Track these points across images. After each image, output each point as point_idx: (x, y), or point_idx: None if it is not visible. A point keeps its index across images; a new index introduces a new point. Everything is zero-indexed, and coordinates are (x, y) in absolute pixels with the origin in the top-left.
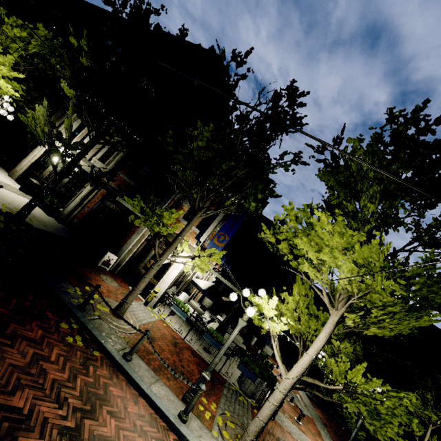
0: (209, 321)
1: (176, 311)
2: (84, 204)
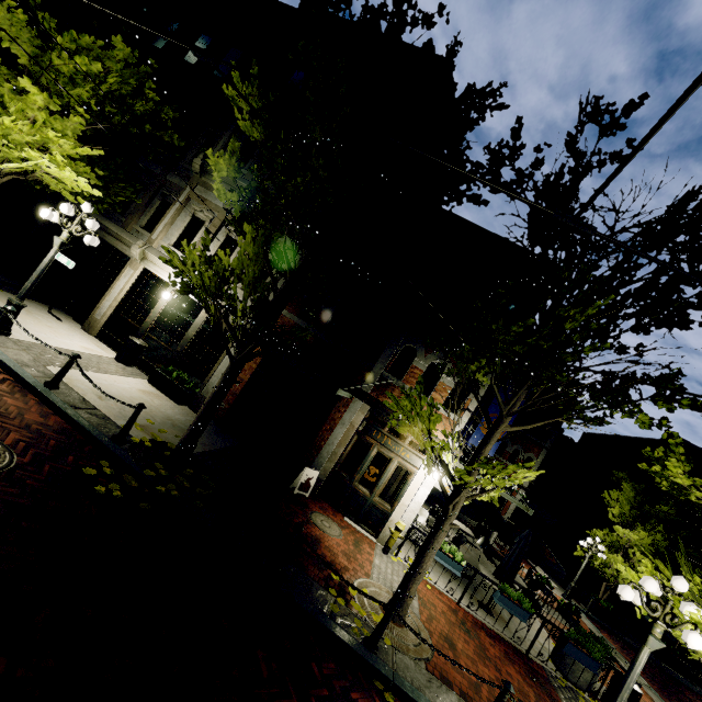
0: (455, 540)
1: (442, 560)
2: None
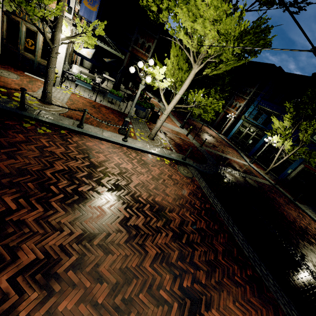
0: (101, 82)
1: (81, 84)
2: None
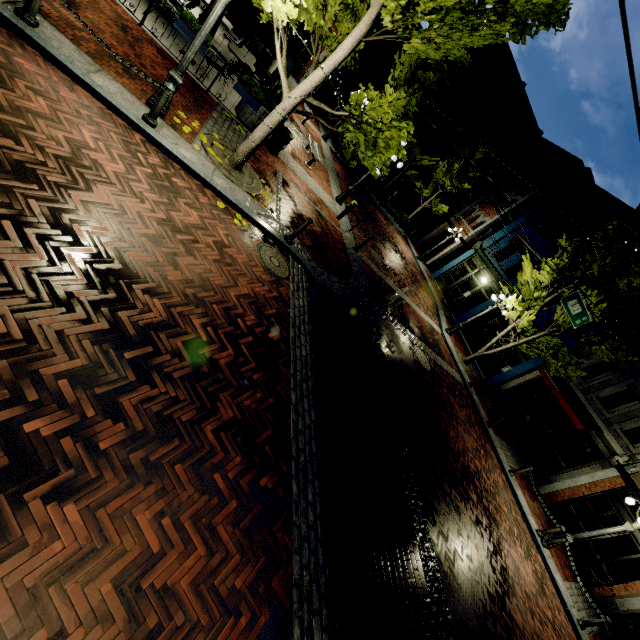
0: (189, 5)
1: None
2: None
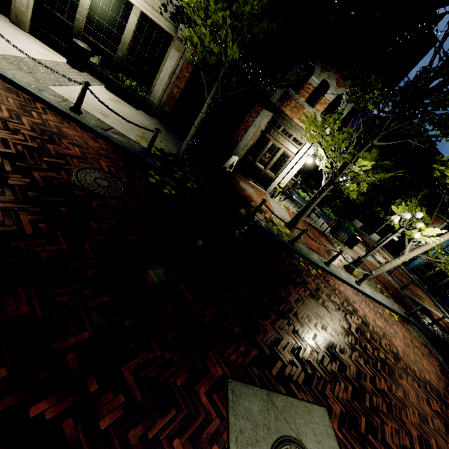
0: (292, 185)
1: (299, 200)
2: (172, 83)
